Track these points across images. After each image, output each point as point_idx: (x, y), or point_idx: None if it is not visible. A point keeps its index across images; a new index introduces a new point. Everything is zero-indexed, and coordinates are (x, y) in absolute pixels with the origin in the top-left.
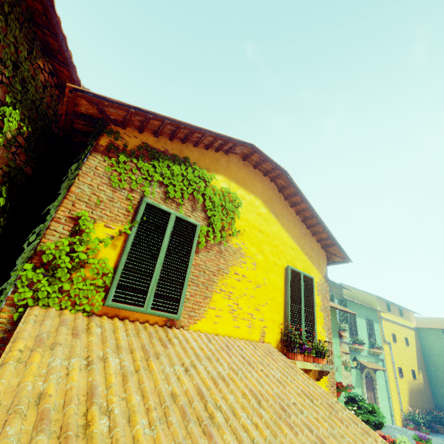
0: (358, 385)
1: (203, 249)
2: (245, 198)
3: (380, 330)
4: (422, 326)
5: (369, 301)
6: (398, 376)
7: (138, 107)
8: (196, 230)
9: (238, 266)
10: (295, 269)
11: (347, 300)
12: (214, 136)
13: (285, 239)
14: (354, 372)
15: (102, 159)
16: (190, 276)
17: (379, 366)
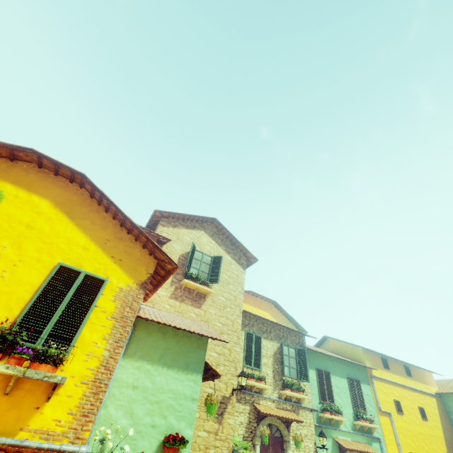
0: None
1: None
2: (22, 197)
3: (373, 395)
4: (445, 390)
5: (356, 355)
6: None
7: None
8: None
9: None
10: (72, 267)
11: (312, 350)
12: None
13: (76, 239)
14: None
15: None
16: None
17: (368, 448)
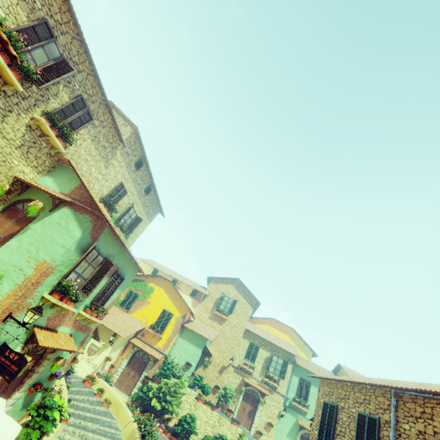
0: (291, 437)
1: (139, 300)
2: (158, 288)
3: None
4: None
5: None
6: None
7: None
8: (138, 296)
9: (147, 305)
10: (166, 310)
11: (298, 365)
12: (148, 275)
13: (168, 301)
14: (289, 425)
15: None
16: (134, 305)
17: None
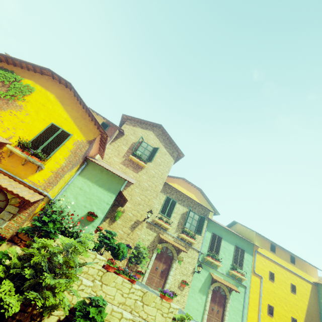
0: (203, 292)
1: None
2: (43, 91)
3: (252, 262)
4: None
5: (250, 236)
6: (265, 312)
7: None
8: None
9: (15, 111)
10: (57, 125)
11: (212, 221)
12: (23, 62)
13: (62, 114)
14: (202, 280)
15: None
16: None
17: (233, 286)
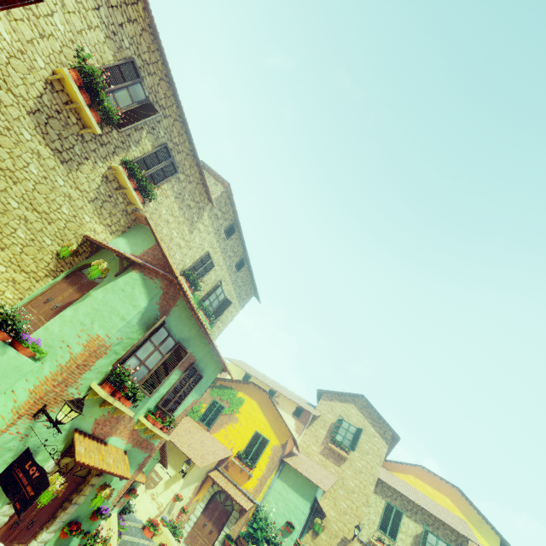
0: None
1: (225, 415)
2: (249, 400)
3: None
4: None
5: None
6: None
7: (217, 377)
8: (223, 409)
9: (234, 423)
10: (259, 433)
11: None
12: (237, 380)
13: (262, 420)
14: None
15: (210, 389)
16: (218, 421)
17: None
